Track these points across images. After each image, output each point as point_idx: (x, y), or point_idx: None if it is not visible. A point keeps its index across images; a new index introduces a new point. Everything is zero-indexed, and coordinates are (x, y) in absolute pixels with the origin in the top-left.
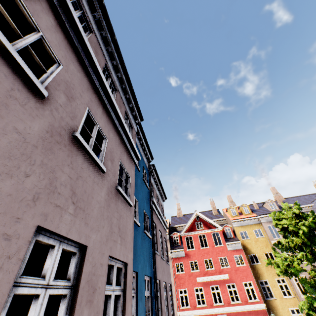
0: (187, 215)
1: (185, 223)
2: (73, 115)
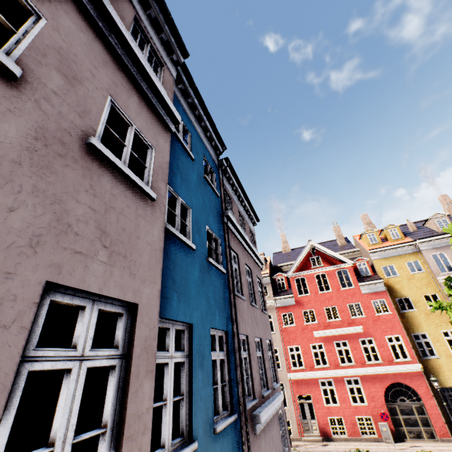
0: (298, 249)
1: (294, 261)
2: None
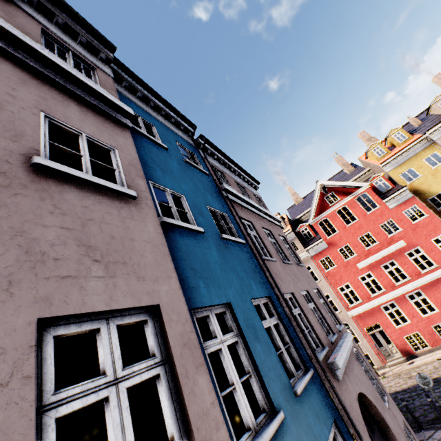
0: (309, 195)
1: (310, 207)
2: None
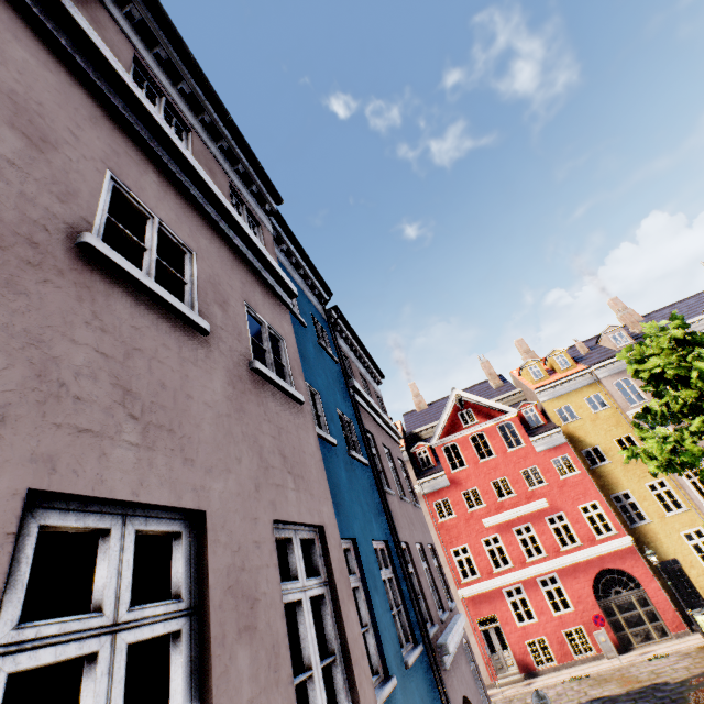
0: (438, 402)
1: (436, 421)
2: (65, 189)
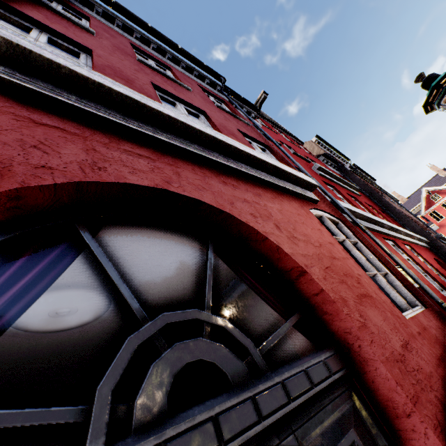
0: (412, 195)
1: (417, 204)
2: None
